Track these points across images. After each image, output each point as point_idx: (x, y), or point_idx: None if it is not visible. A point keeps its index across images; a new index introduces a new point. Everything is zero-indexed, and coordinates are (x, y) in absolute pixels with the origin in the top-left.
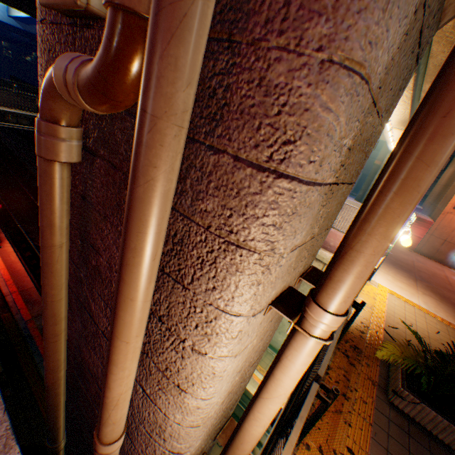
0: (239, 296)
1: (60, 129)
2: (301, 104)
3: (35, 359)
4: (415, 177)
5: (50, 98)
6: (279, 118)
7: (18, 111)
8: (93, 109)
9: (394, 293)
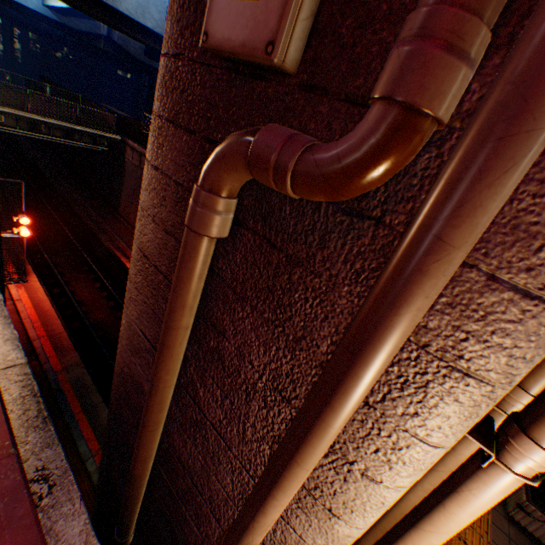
0: (448, 427)
1: (222, 201)
2: None
3: (67, 418)
4: None
5: (225, 169)
6: None
7: (53, 121)
8: (294, 194)
9: None
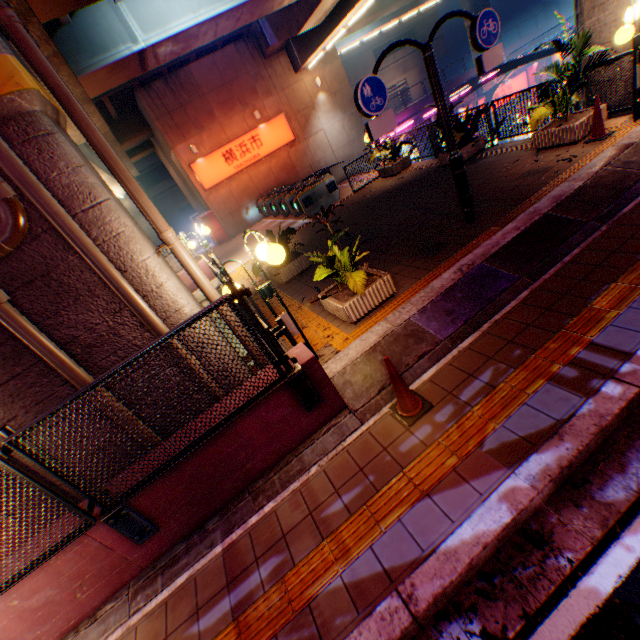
0: (141, 250)
1: None
2: (81, 183)
3: None
4: (127, 177)
5: None
6: (81, 191)
7: None
8: (12, 249)
9: (247, 263)
